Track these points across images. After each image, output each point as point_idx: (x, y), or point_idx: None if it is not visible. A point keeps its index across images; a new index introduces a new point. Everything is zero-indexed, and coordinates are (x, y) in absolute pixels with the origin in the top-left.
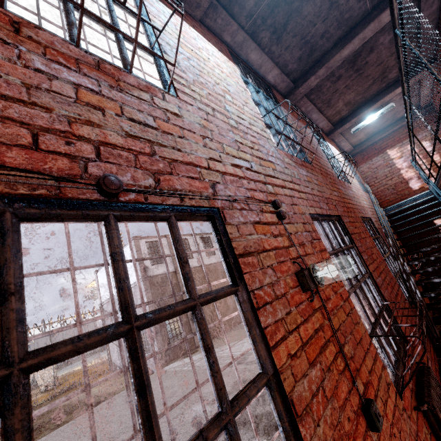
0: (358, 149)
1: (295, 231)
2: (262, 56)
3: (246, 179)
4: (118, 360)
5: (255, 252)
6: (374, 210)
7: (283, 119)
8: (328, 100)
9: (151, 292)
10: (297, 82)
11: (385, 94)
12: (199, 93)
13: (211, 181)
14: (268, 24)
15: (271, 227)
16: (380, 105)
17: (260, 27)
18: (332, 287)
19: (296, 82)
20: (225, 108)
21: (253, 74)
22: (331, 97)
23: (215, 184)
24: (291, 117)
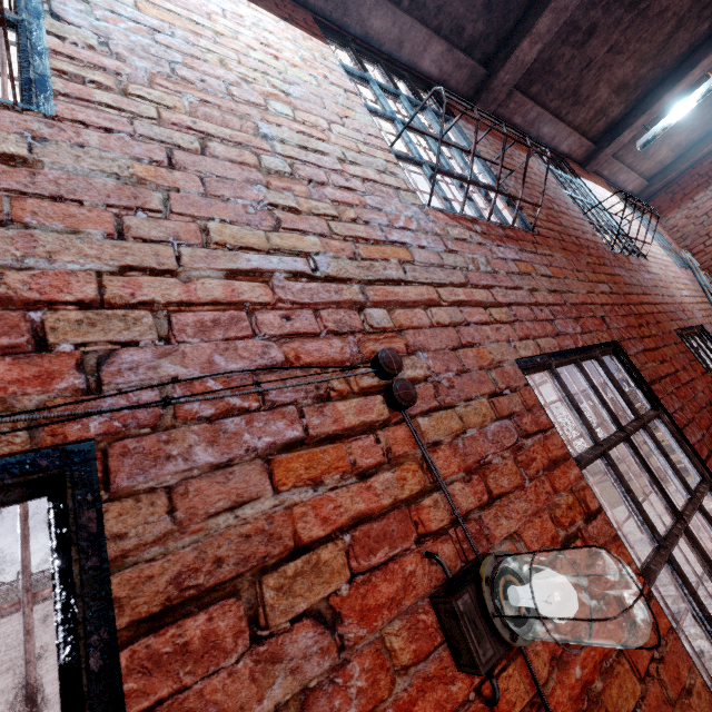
0: (659, 182)
1: (458, 428)
2: (397, 19)
3: (280, 308)
4: None
5: (242, 575)
6: (710, 305)
7: (464, 145)
8: (573, 90)
9: None
10: (492, 62)
11: (711, 45)
12: (161, 102)
13: (97, 345)
14: None
15: (352, 443)
16: (700, 76)
17: None
18: (587, 587)
19: (491, 62)
20: (258, 132)
21: (385, 62)
22: (578, 81)
23: (112, 352)
24: (484, 138)
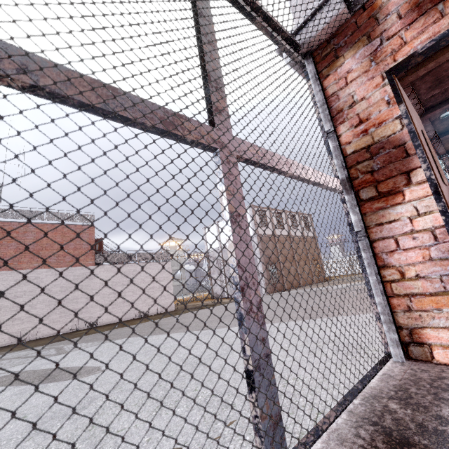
0: None
1: None
2: (431, 128)
3: None
4: (221, 290)
5: None
6: None
7: None
8: None
9: (261, 245)
10: (439, 135)
11: None
12: None
13: None
14: (440, 119)
15: None
16: None
17: (436, 120)
18: None
19: (439, 135)
20: None
21: None
22: None
23: None
24: None
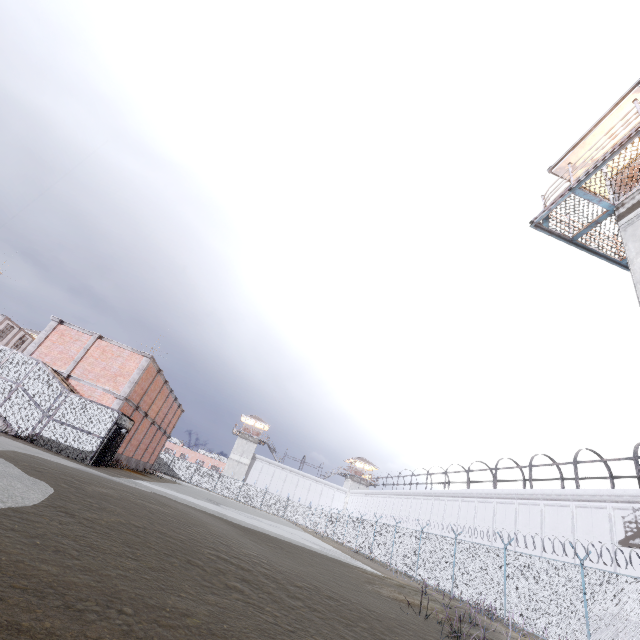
0: None
1: None
2: None
3: None
4: None
5: None
6: None
7: None
8: None
9: None
10: None
11: None
12: None
13: None
14: None
15: None
16: None
17: None
18: None
19: None
20: None
21: None
22: None
23: None
24: None
